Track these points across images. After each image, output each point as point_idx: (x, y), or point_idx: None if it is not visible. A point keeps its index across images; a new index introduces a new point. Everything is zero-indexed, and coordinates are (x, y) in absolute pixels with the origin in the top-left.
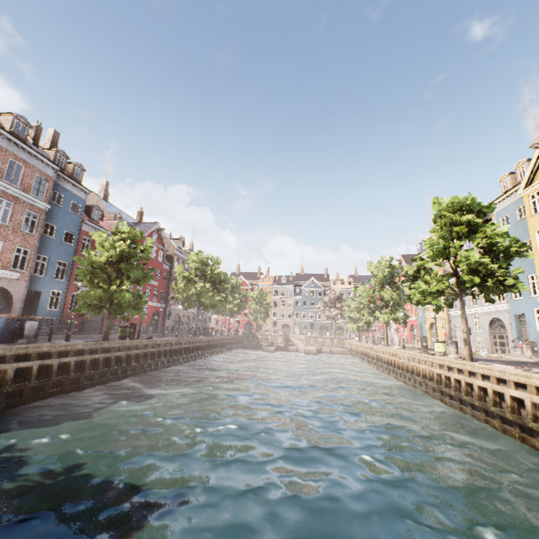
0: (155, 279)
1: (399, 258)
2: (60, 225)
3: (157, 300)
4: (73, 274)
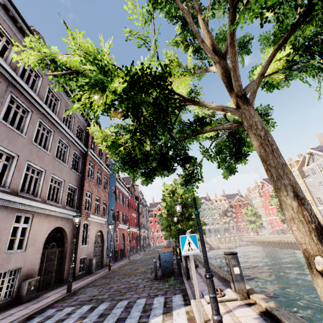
0: (134, 213)
1: (261, 181)
2: (110, 183)
3: (136, 227)
4: (115, 216)
